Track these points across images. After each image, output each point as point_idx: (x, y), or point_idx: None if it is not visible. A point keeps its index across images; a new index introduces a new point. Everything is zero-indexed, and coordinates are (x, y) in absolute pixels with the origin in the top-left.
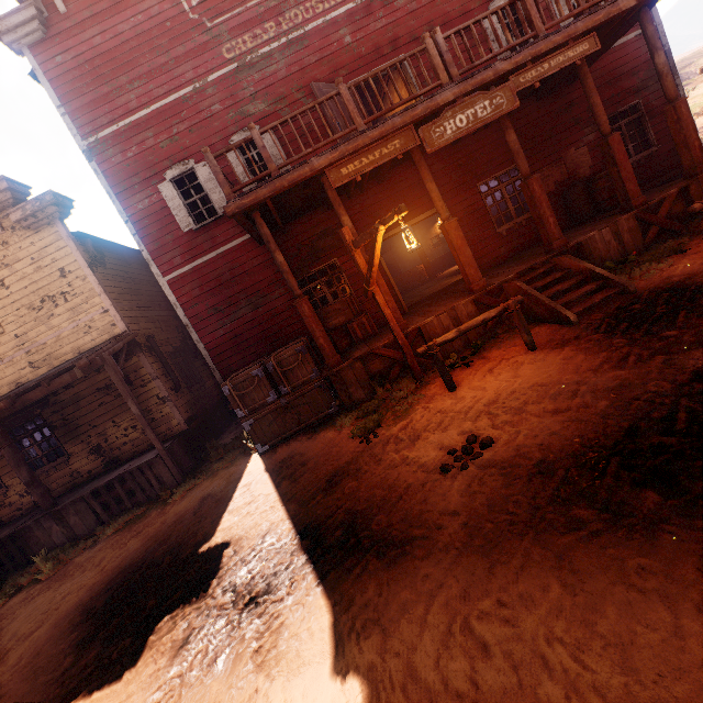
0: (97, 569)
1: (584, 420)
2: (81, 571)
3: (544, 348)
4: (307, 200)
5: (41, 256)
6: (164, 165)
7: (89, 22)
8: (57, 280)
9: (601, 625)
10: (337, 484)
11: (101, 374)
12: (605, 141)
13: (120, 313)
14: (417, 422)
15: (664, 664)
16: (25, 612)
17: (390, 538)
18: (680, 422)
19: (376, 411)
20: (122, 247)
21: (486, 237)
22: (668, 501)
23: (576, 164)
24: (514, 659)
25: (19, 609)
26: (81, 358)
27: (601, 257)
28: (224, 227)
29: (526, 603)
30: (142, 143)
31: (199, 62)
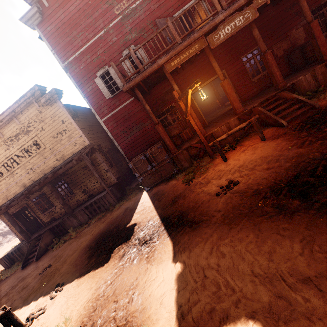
0: (91, 234)
1: (278, 172)
2: (85, 235)
3: (269, 139)
4: (157, 78)
5: (54, 116)
6: (95, 70)
7: (58, 9)
8: (61, 125)
9: (264, 246)
10: (176, 202)
11: (82, 161)
12: (309, 25)
13: (86, 136)
14: (209, 175)
15: (283, 257)
16: (69, 248)
17: (194, 220)
18: (318, 171)
19: (193, 171)
20: (83, 108)
21: (246, 84)
22: (302, 204)
23: (296, 38)
24: (232, 257)
25: (67, 247)
26: (75, 156)
27: (305, 89)
28: (123, 95)
29: (240, 240)
30: (86, 61)
31: (105, 18)
